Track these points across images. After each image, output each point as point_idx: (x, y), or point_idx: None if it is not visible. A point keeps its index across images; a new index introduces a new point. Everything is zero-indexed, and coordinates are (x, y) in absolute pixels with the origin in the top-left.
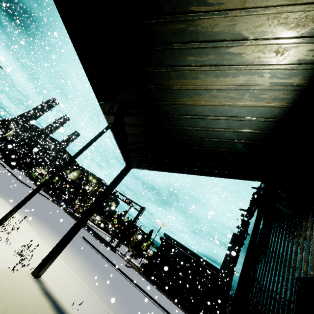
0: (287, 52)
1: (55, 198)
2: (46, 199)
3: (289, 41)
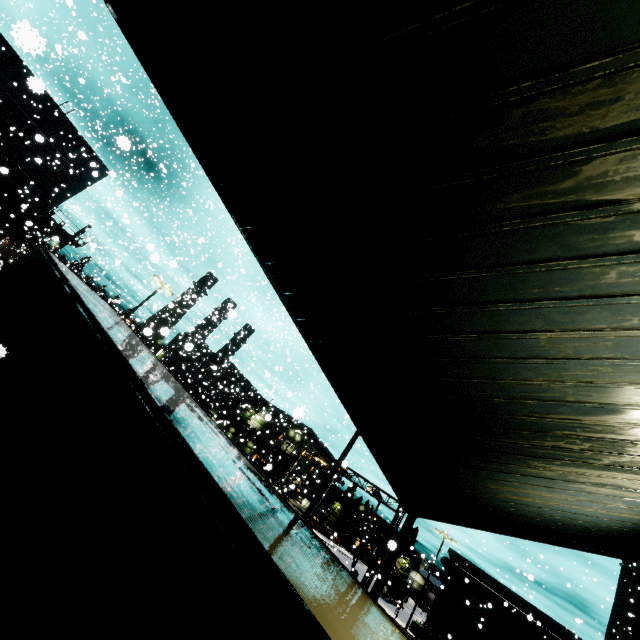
0: (639, 496)
1: None
2: None
3: (639, 492)
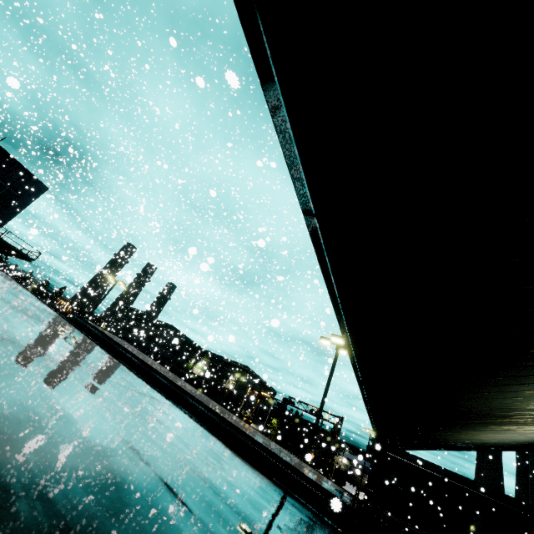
0: None
1: None
2: None
3: None
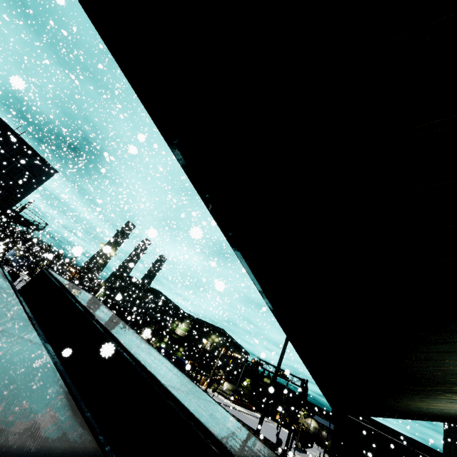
0: None
1: None
2: None
3: None
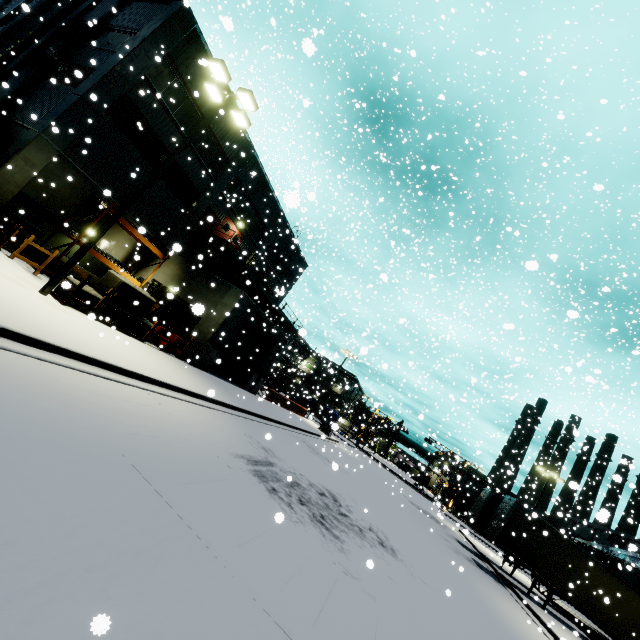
0: None
1: (357, 443)
2: (359, 451)
3: None
